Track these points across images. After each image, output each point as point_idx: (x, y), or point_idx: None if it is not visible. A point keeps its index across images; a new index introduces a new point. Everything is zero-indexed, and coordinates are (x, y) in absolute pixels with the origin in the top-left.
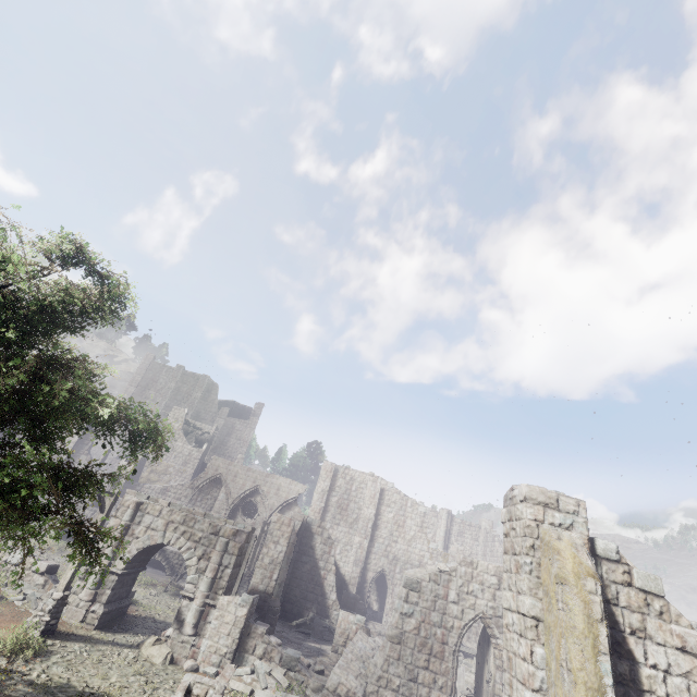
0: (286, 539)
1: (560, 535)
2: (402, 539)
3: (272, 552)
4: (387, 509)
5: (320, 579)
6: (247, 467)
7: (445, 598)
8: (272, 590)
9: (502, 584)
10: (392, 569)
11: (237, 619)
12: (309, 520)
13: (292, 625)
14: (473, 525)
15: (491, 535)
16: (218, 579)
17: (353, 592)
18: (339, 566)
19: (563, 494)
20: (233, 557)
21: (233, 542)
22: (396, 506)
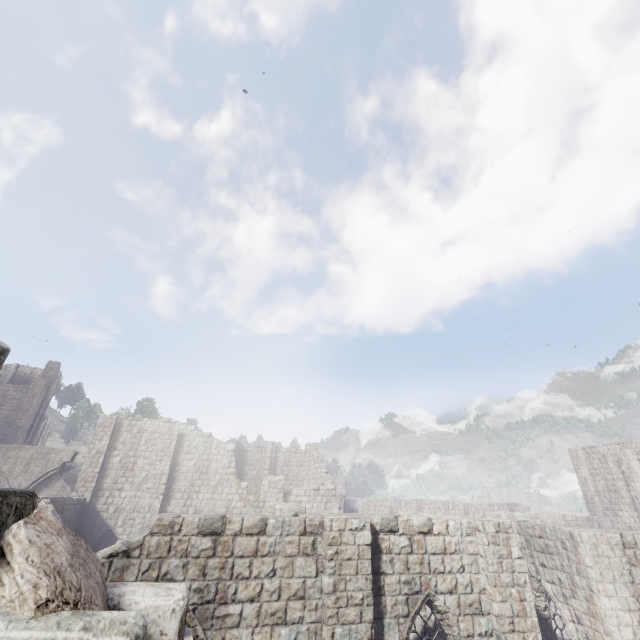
0: None
1: None
2: (205, 487)
3: None
4: (187, 456)
5: None
6: None
7: None
8: None
9: (220, 545)
10: None
11: None
12: None
13: None
14: (298, 451)
15: (313, 457)
16: None
17: None
18: None
19: None
20: None
21: None
22: (199, 451)
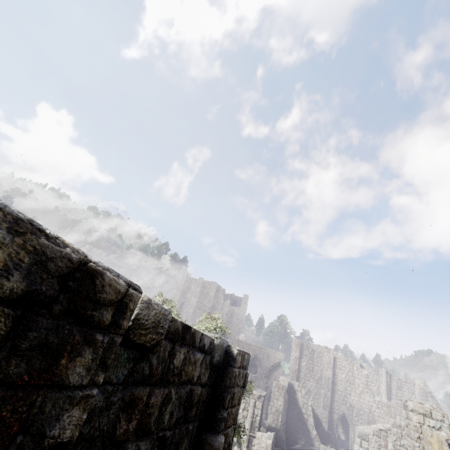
0: (283, 397)
1: (432, 433)
2: (354, 393)
3: (276, 405)
4: (339, 371)
5: (304, 420)
6: (248, 343)
7: (386, 447)
8: (279, 428)
9: None
10: (350, 413)
11: (267, 445)
12: (292, 382)
13: (292, 448)
14: (408, 382)
15: (424, 391)
16: (254, 422)
17: (325, 428)
18: (313, 409)
19: (434, 409)
20: (259, 410)
21: (258, 402)
22: (346, 370)
